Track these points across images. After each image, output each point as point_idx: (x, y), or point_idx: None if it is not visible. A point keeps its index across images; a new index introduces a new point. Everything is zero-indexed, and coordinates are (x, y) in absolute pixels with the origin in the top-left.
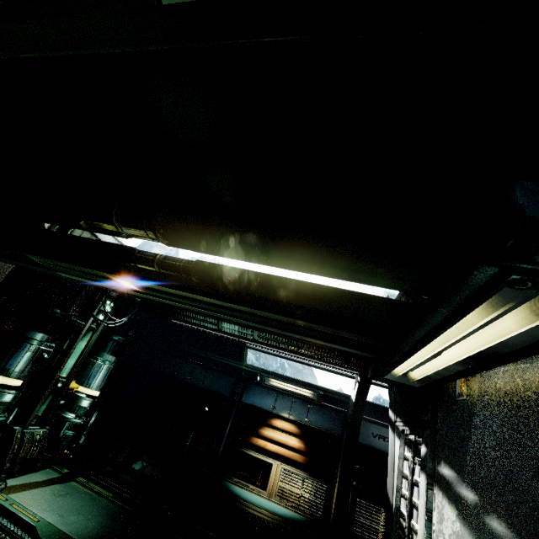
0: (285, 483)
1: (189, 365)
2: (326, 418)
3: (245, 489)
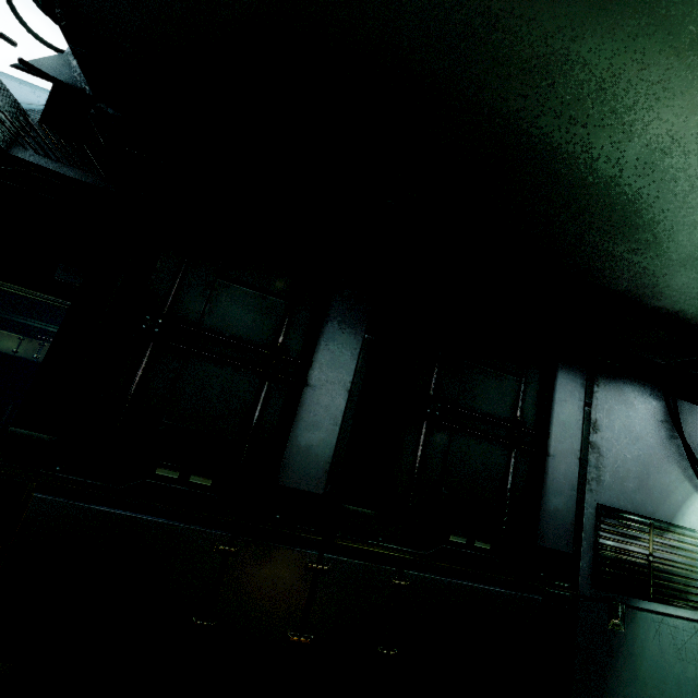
0: None
1: (35, 341)
2: None
3: None
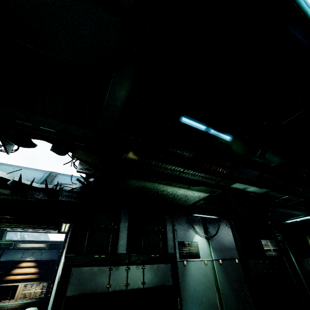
0: (26, 290)
1: None
2: (51, 254)
3: (0, 304)
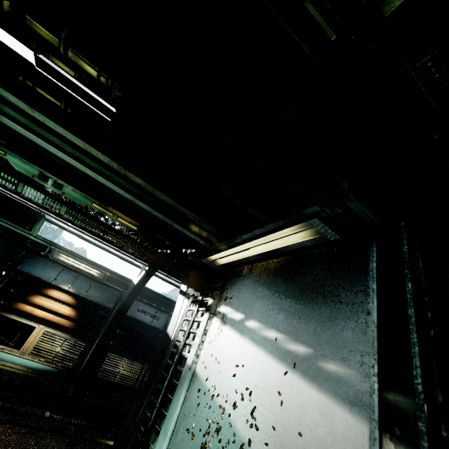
0: (44, 343)
1: None
2: (104, 294)
3: None
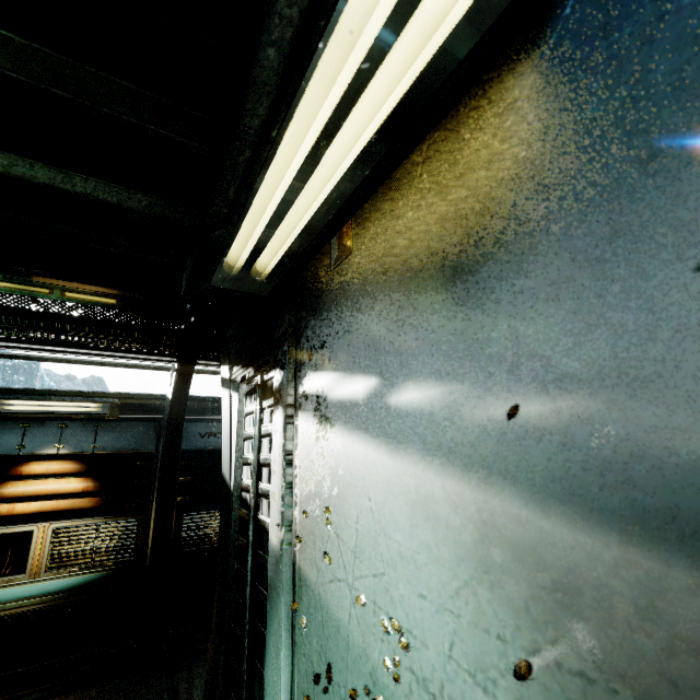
0: (63, 547)
1: None
2: (129, 434)
3: None
